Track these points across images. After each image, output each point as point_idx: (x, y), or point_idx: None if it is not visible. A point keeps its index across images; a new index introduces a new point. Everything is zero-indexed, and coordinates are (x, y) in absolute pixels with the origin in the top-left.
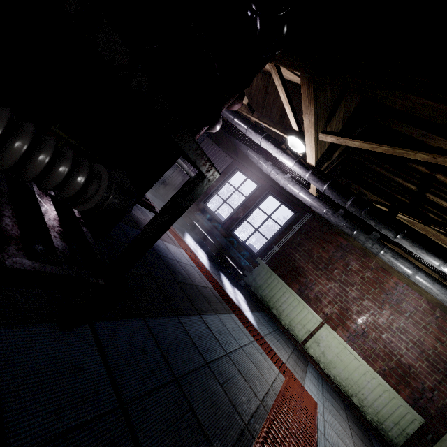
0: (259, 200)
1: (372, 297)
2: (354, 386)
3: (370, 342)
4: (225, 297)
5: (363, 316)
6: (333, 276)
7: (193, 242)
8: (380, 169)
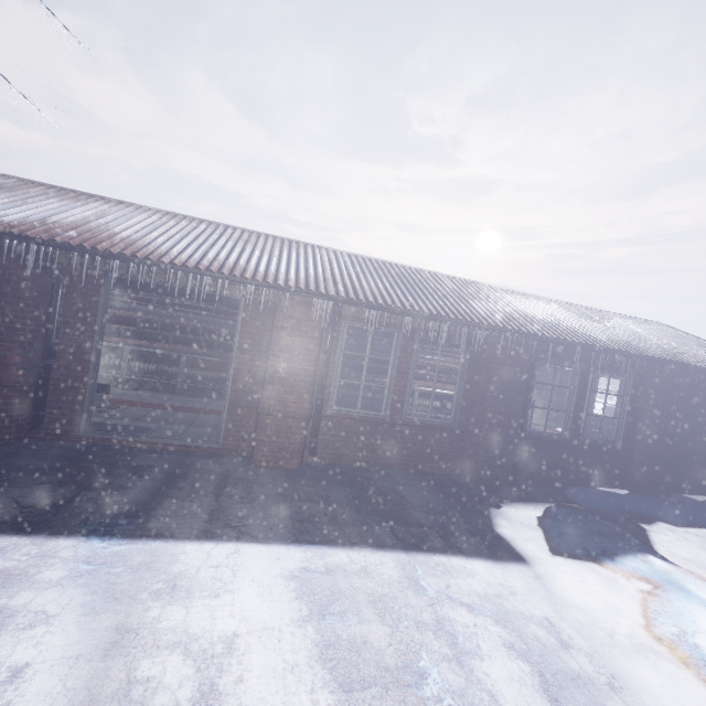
0: (593, 384)
1: None
2: None
3: None
4: None
5: None
6: None
7: None
8: None
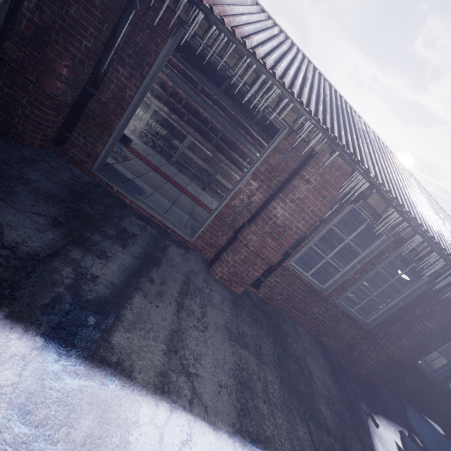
0: None
1: None
2: None
3: None
4: None
5: None
6: None
7: None
8: None
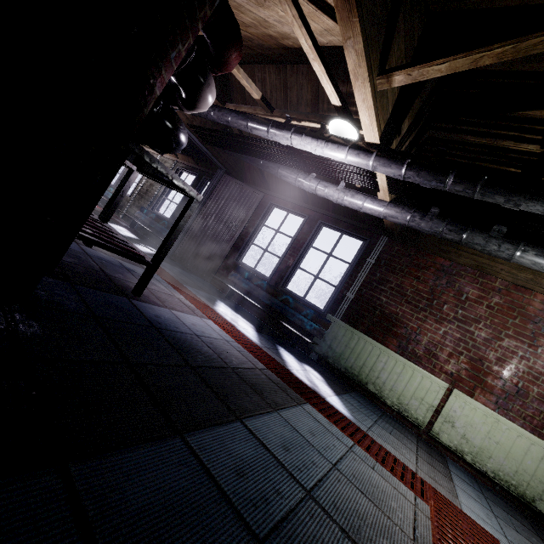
0: (311, 237)
1: (514, 331)
2: (532, 483)
3: (534, 403)
4: (289, 380)
5: (509, 365)
6: (444, 314)
7: (229, 311)
8: (475, 137)
